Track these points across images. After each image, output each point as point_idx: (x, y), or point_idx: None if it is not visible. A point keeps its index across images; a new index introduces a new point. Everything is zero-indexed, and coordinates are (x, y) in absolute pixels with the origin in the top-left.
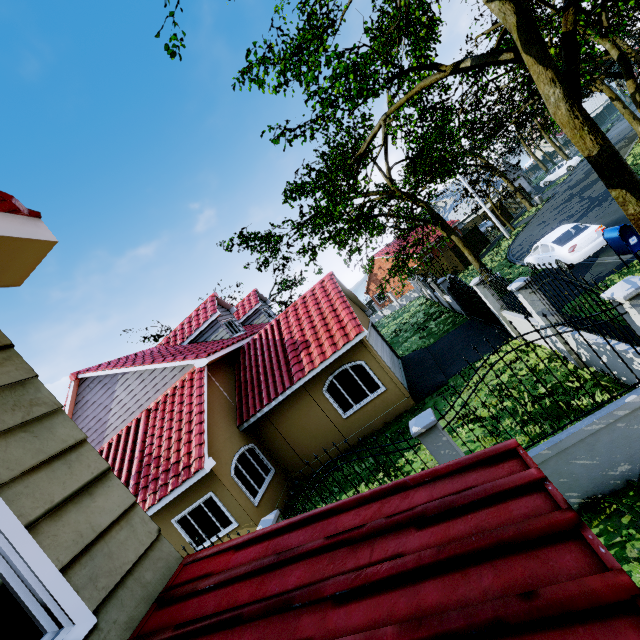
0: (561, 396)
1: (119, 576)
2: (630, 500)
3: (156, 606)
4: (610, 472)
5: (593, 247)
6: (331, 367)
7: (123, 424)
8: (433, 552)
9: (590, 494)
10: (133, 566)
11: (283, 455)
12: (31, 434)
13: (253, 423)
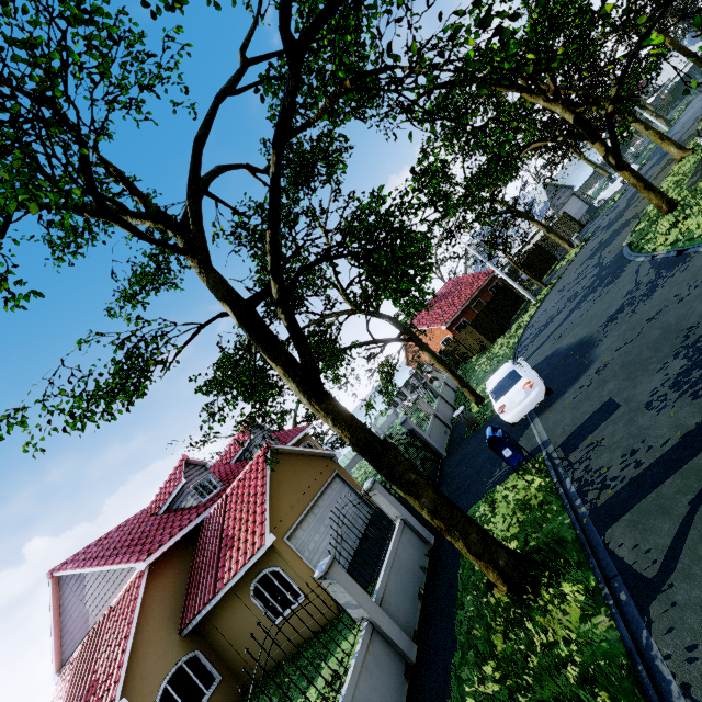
0: None
1: None
2: None
3: None
4: None
5: (523, 408)
6: (252, 572)
7: (97, 617)
8: None
9: None
10: None
11: (231, 657)
12: None
13: (198, 624)
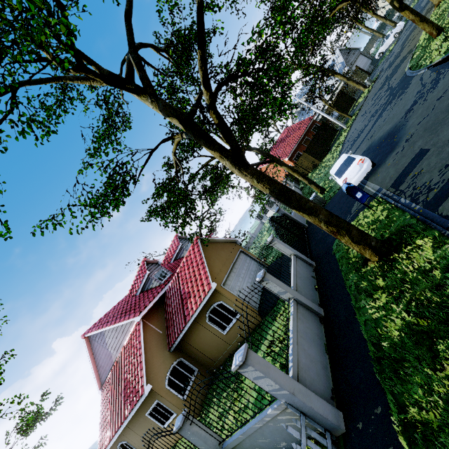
0: None
1: None
2: None
3: None
4: (278, 446)
5: (359, 177)
6: (205, 308)
7: (117, 354)
8: None
9: None
10: None
11: (201, 358)
12: None
13: (178, 344)
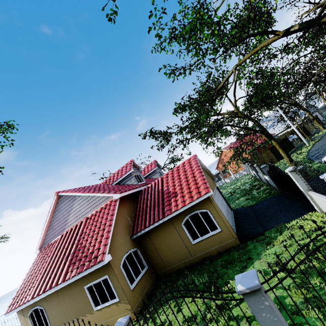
0: None
1: None
2: None
3: None
4: None
5: None
6: (188, 210)
7: (75, 222)
8: None
9: None
10: None
11: (154, 258)
12: None
13: (139, 236)
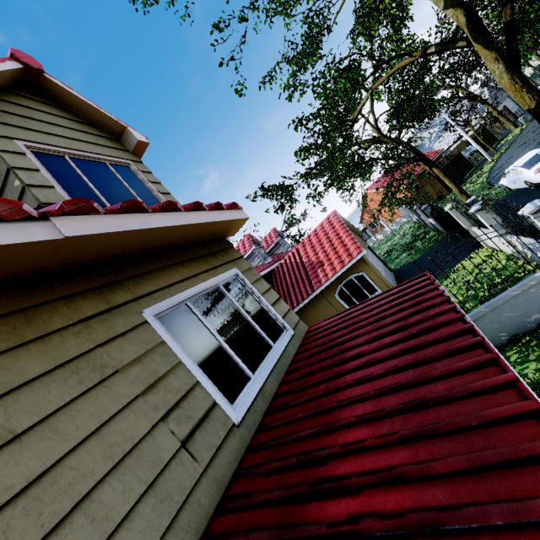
0: (509, 283)
1: (294, 324)
2: (538, 334)
3: (307, 334)
4: (527, 319)
5: None
6: (340, 278)
7: None
8: (397, 296)
9: (514, 333)
10: (296, 324)
11: None
12: (259, 283)
13: None
